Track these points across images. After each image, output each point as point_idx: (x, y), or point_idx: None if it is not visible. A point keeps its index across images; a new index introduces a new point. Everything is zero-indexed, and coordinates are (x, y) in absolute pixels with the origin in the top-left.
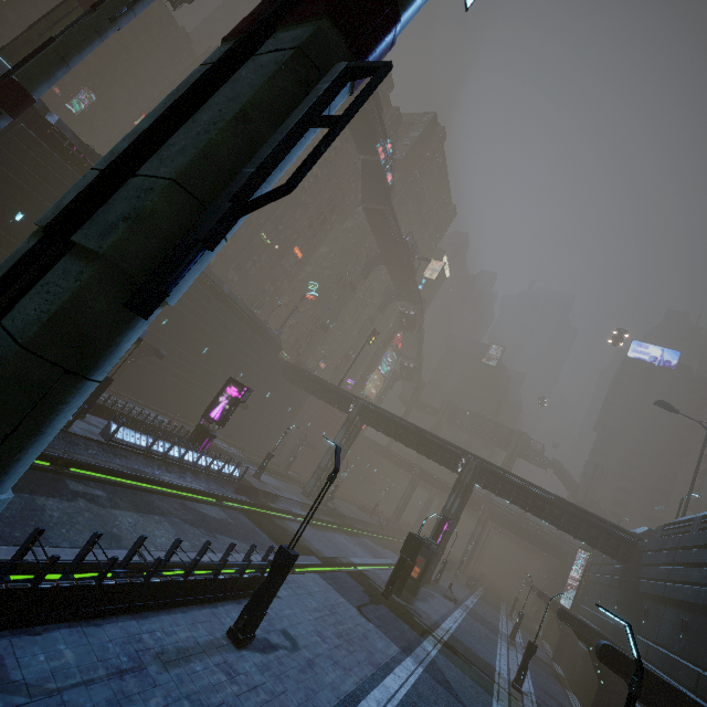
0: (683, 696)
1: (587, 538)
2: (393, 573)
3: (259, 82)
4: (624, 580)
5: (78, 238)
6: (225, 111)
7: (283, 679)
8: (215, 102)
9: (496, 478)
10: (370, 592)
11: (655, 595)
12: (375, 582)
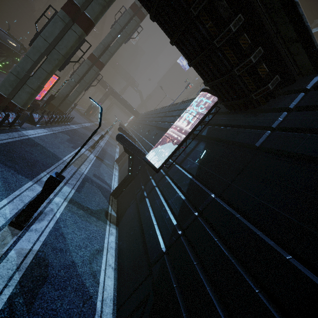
0: (127, 129)
1: (131, 112)
2: (87, 111)
3: (93, 75)
4: (135, 121)
5: (80, 84)
6: (91, 77)
7: (75, 119)
8: (89, 74)
9: (116, 95)
10: (81, 113)
11: (135, 122)
12: (81, 112)
